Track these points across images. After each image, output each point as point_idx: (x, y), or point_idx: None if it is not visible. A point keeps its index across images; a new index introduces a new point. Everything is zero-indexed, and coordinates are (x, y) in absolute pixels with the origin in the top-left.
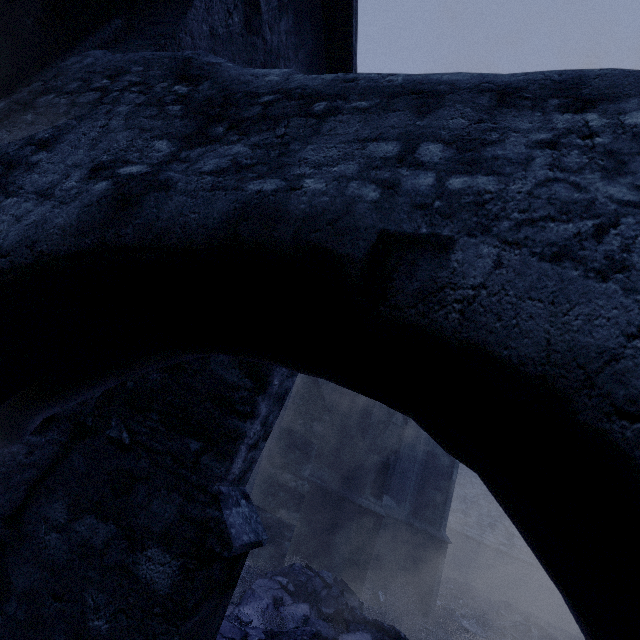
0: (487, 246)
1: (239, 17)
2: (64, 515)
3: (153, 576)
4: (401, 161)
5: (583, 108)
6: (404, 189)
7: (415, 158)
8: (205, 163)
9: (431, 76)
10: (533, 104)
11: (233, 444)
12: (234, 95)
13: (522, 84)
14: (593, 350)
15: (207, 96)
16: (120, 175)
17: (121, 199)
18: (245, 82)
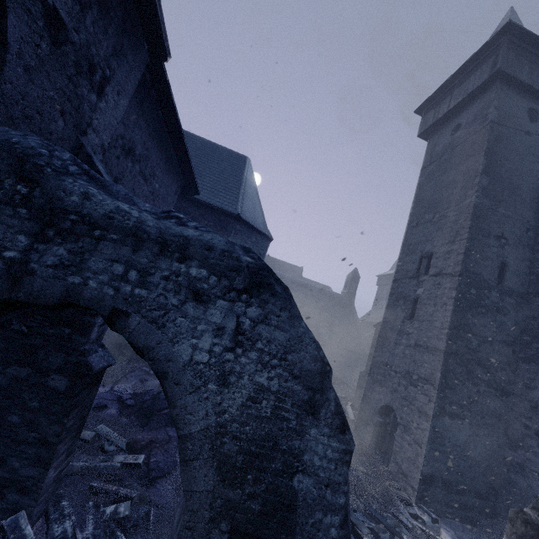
0: (138, 317)
1: (46, 42)
2: None
3: (56, 385)
4: (122, 278)
5: (183, 261)
6: (122, 291)
7: (127, 277)
8: (48, 259)
9: (143, 226)
10: (170, 255)
11: (89, 329)
12: (55, 210)
13: (170, 243)
14: (151, 346)
15: (40, 204)
16: (5, 258)
17: (13, 278)
18: (60, 199)
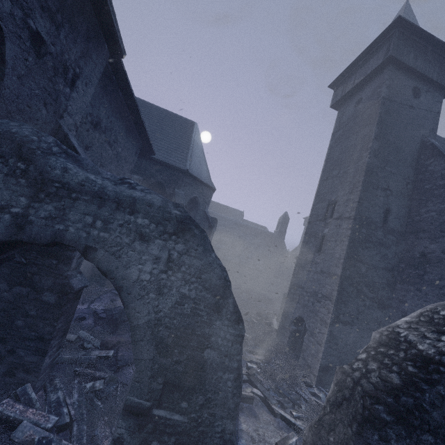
0: (103, 251)
1: (32, 56)
2: (7, 287)
3: (48, 299)
4: (92, 226)
5: (132, 214)
6: (91, 234)
7: (95, 225)
8: (41, 213)
9: (105, 190)
10: (124, 210)
11: (70, 260)
12: (45, 180)
13: (123, 202)
14: (112, 270)
15: (34, 176)
16: (12, 213)
17: (18, 226)
18: (48, 172)
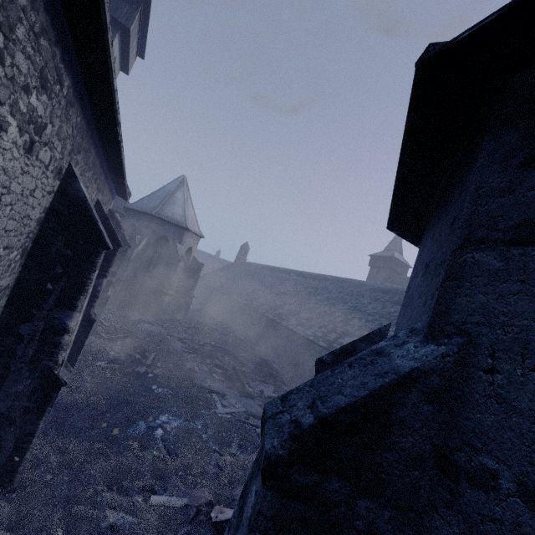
0: None
1: None
2: None
3: None
4: None
5: None
6: None
7: None
8: None
9: None
10: None
11: None
12: None
13: None
14: None
15: None
16: None
17: None
18: None
